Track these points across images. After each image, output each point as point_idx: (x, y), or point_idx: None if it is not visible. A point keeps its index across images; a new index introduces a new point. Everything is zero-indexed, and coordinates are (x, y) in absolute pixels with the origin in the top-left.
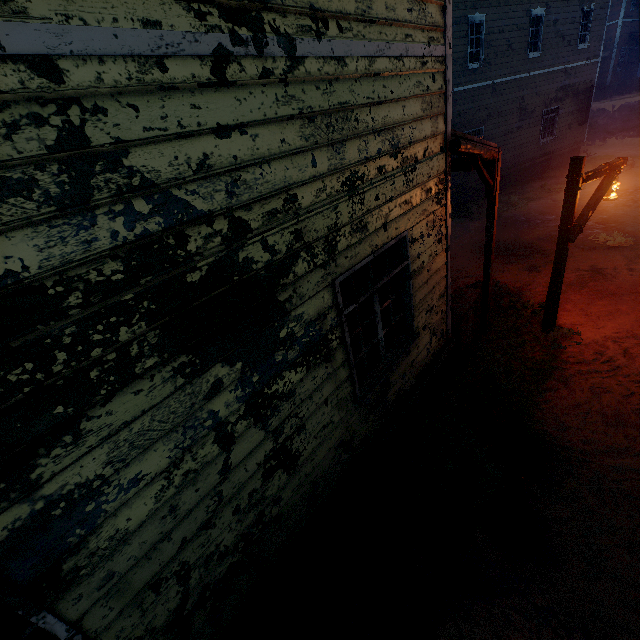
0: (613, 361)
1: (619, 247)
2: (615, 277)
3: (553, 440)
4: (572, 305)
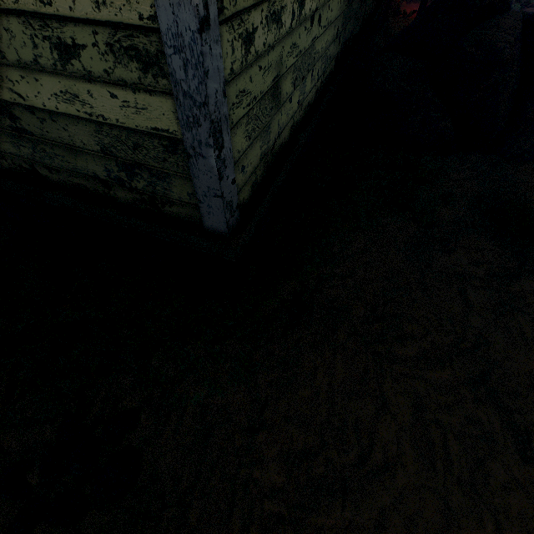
0: None
1: None
2: None
3: None
4: None
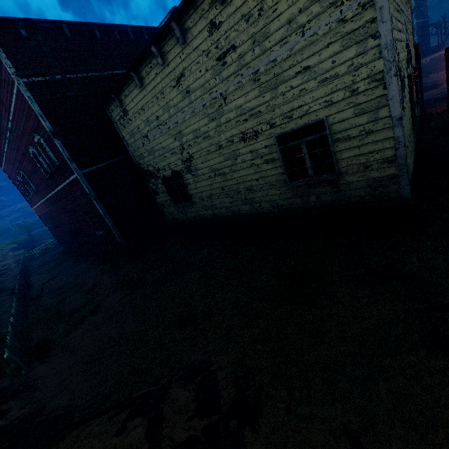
0: None
1: None
2: None
3: None
4: None
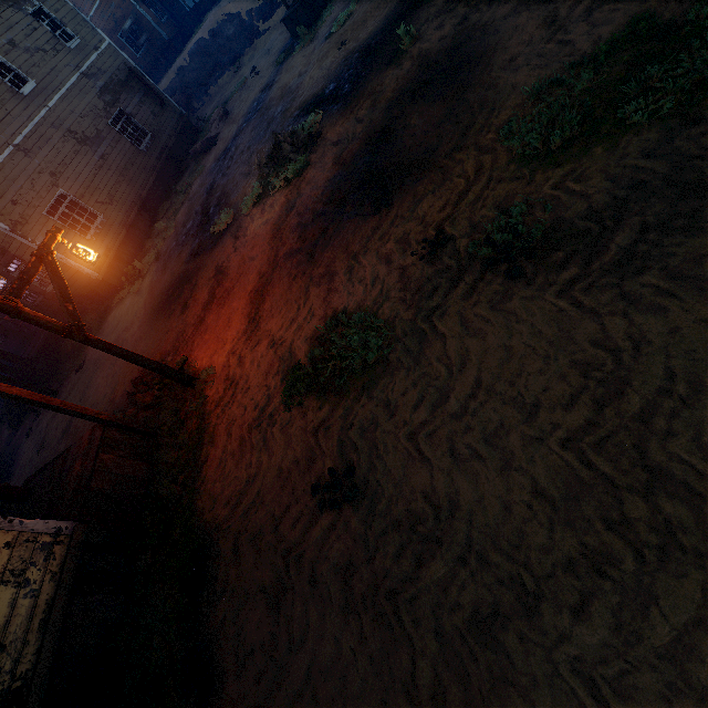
0: (235, 379)
1: (228, 226)
2: (229, 268)
3: (210, 526)
4: (209, 332)
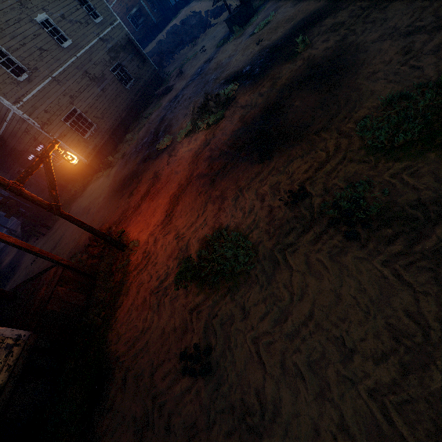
0: (149, 253)
1: (167, 147)
2: (162, 175)
3: (113, 355)
4: (141, 215)
